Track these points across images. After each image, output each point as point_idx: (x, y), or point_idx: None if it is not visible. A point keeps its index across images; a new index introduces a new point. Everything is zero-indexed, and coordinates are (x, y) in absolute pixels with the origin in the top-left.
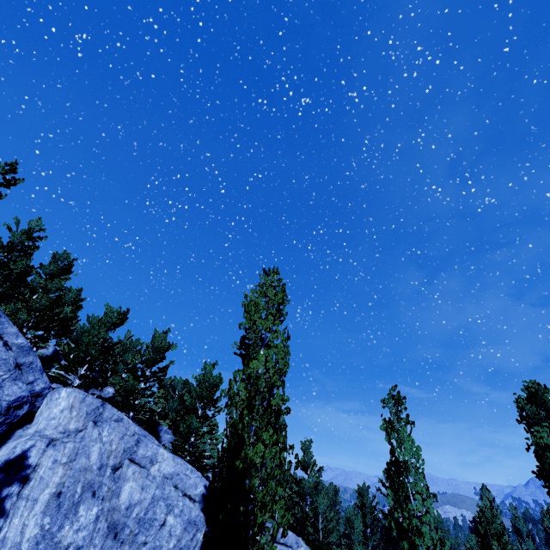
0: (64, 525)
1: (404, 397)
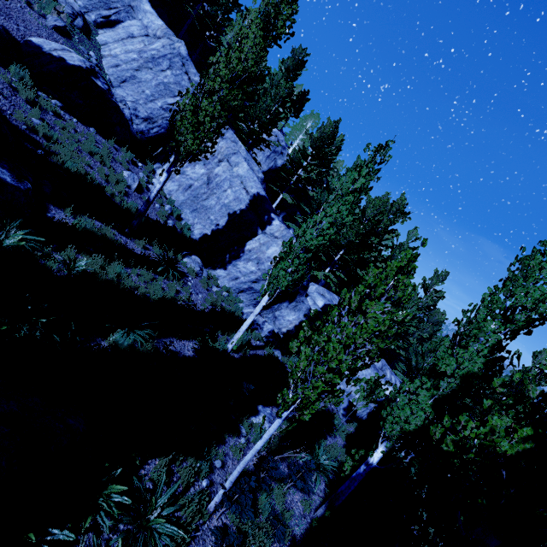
0: (188, 167)
1: (386, 145)
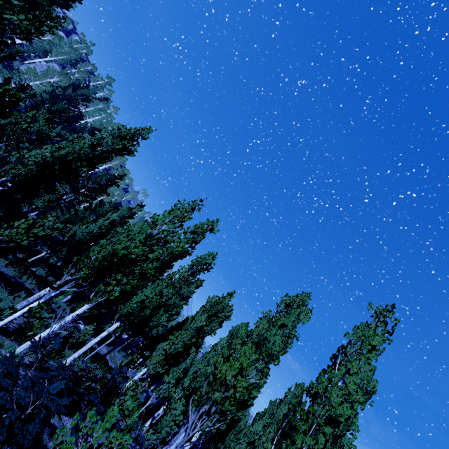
0: None
1: None
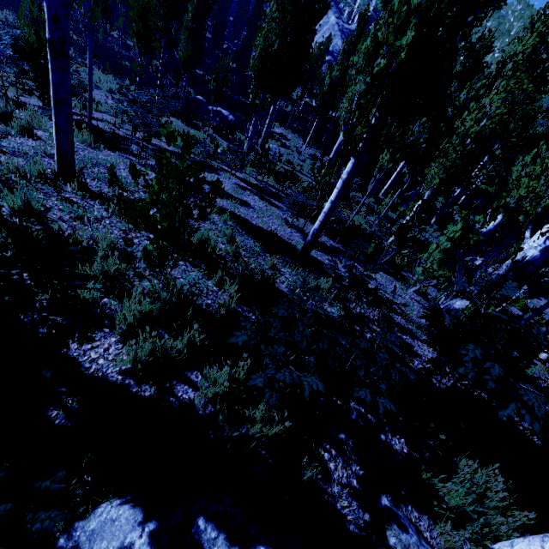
0: None
1: None
